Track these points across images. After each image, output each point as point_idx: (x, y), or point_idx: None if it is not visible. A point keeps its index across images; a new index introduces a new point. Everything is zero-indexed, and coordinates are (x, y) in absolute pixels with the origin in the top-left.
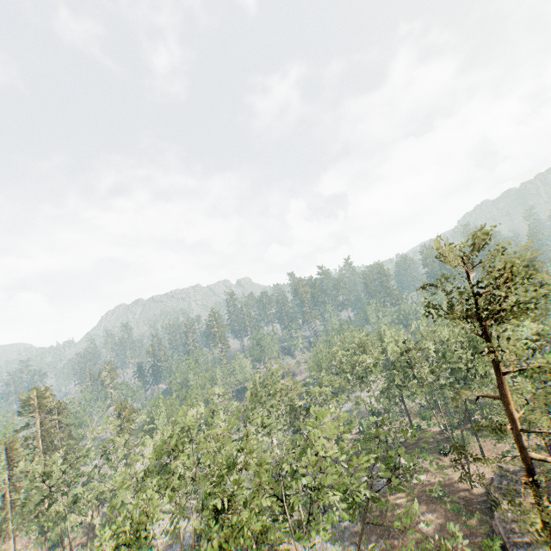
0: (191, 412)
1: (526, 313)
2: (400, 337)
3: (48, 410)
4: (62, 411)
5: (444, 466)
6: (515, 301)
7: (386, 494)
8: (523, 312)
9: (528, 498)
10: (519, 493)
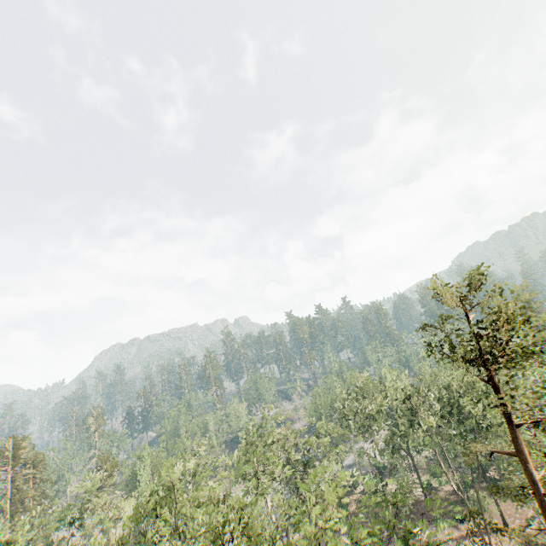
0: (174, 469)
1: (531, 358)
2: (402, 380)
3: (23, 462)
4: (39, 463)
5: (460, 541)
6: (517, 345)
7: None
8: (528, 357)
9: None
10: None
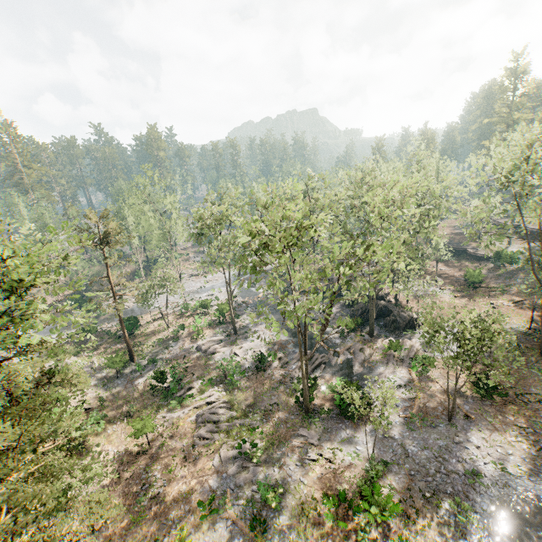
0: None
1: None
2: None
3: None
4: None
5: None
6: None
7: None
8: None
9: (472, 245)
10: (466, 245)
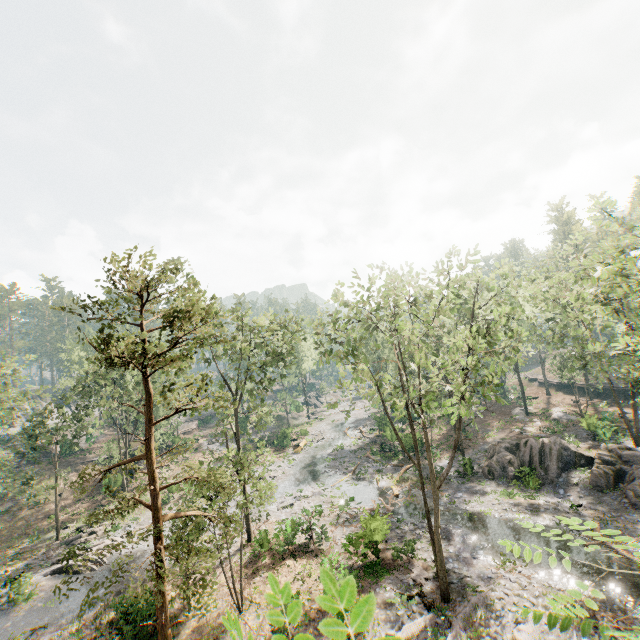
0: None
1: None
2: None
3: None
4: None
5: None
6: None
7: (577, 419)
8: None
9: None
10: None
